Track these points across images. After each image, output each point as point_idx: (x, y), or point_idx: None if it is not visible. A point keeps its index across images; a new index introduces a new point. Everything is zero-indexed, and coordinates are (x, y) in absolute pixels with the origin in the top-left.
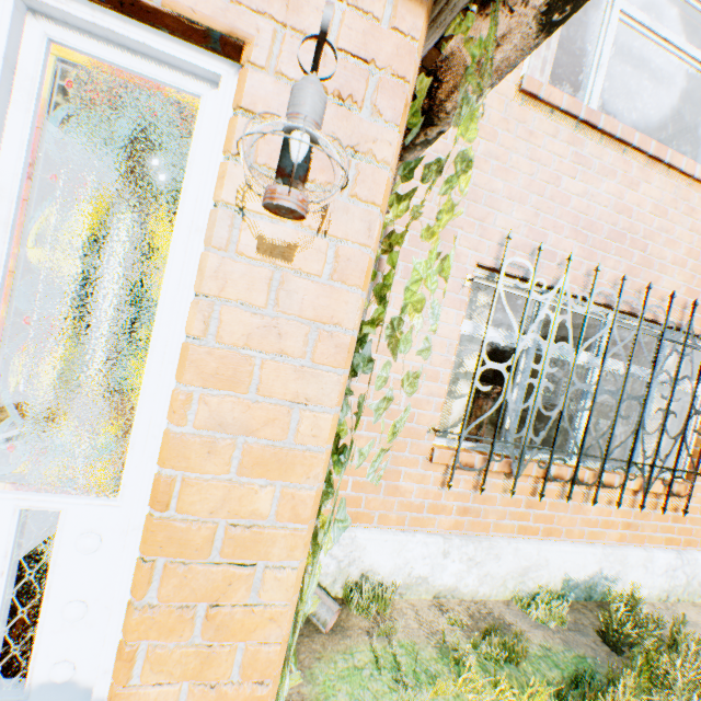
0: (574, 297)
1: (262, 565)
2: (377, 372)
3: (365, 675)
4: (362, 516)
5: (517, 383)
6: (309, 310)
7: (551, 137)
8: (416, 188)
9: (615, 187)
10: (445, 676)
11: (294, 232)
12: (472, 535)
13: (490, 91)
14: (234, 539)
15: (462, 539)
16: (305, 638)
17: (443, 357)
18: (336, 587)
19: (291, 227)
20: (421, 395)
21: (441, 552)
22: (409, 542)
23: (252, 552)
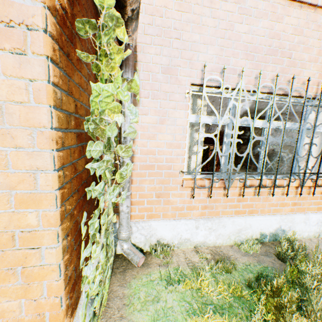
0: (252, 92)
1: (45, 247)
2: (148, 148)
3: (154, 283)
4: (154, 215)
5: (225, 142)
6: (25, 121)
7: (224, 1)
8: None
9: (267, 23)
10: (193, 281)
11: (1, 80)
12: (210, 217)
13: None
14: (22, 238)
15: (204, 220)
16: (129, 269)
17: (181, 135)
18: (146, 247)
19: (5, 78)
20: (173, 156)
21: (195, 227)
22: (177, 224)
23: (33, 243)
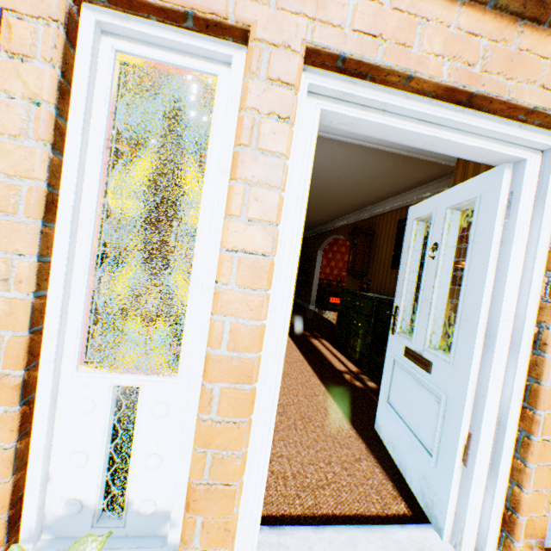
0: None
1: None
2: None
3: None
4: None
5: None
6: None
7: None
8: None
9: None
10: None
11: None
12: None
13: None
14: None
15: None
16: None
17: None
18: None
19: None
20: None
21: None
22: None
23: None
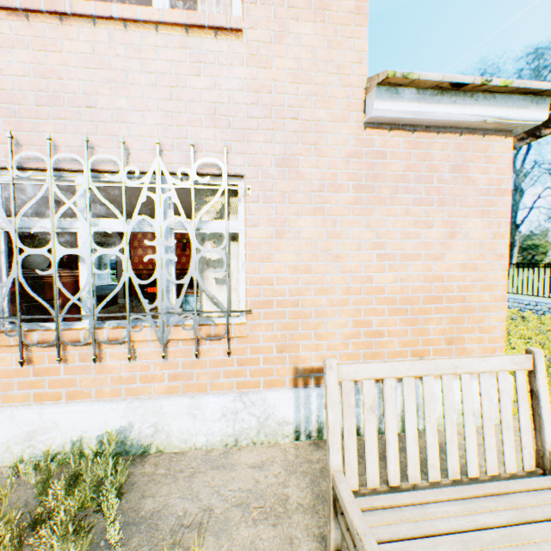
0: (46, 170)
1: None
2: None
3: None
4: None
5: None
6: None
7: None
8: None
9: (29, 55)
10: None
11: None
12: None
13: None
14: None
15: None
16: None
17: None
18: None
19: None
20: None
21: None
22: None
23: None
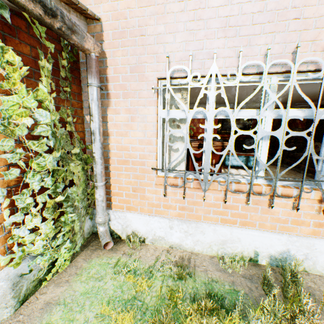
0: (242, 75)
1: None
2: (122, 145)
3: (109, 266)
4: (132, 208)
5: (205, 138)
6: None
7: None
8: (39, 63)
9: None
10: (142, 276)
11: None
12: (188, 220)
13: (29, 4)
14: None
15: (179, 221)
16: (99, 249)
17: (152, 132)
18: (124, 235)
19: None
20: (146, 153)
21: (169, 226)
22: (151, 220)
23: None
